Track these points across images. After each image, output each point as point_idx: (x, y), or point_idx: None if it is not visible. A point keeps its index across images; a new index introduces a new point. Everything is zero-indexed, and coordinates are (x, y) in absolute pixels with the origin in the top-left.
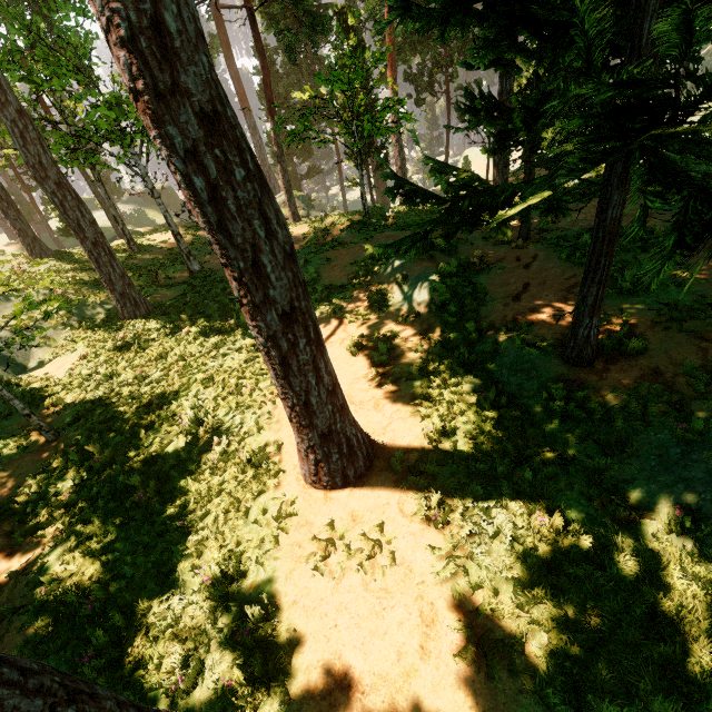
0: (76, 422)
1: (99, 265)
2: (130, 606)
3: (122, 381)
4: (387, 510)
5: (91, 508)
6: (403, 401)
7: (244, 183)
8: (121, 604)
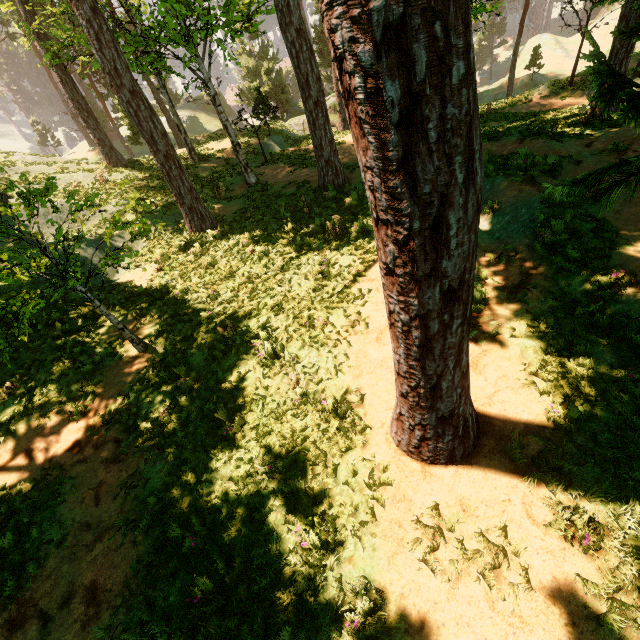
0: (160, 335)
1: (170, 178)
2: (229, 549)
3: (196, 297)
4: (509, 509)
5: (183, 432)
6: (509, 364)
7: (458, 88)
8: (220, 543)
